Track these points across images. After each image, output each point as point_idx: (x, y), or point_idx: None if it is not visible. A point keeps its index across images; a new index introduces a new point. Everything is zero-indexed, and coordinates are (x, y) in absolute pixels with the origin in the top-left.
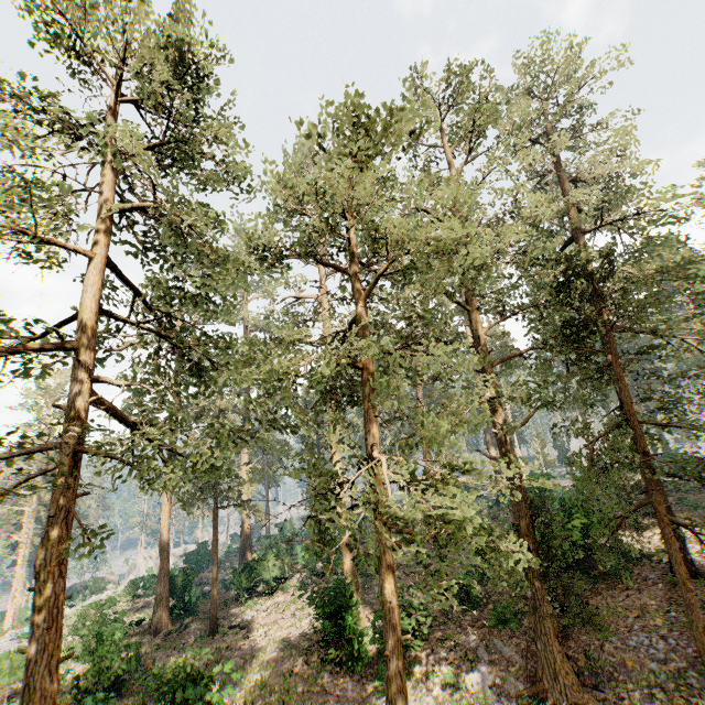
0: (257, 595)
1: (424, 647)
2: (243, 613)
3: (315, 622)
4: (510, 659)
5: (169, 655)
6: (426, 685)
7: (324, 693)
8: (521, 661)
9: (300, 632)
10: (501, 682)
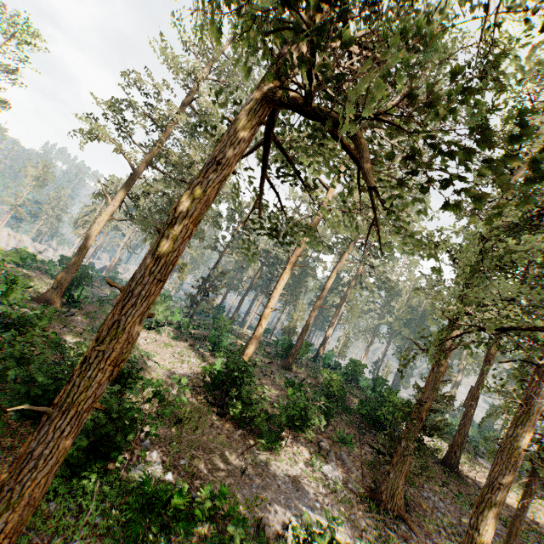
0: None
1: (287, 431)
2: None
3: (194, 371)
4: (349, 468)
5: (62, 329)
6: (294, 459)
7: (216, 428)
8: (361, 474)
9: (182, 371)
10: (348, 481)
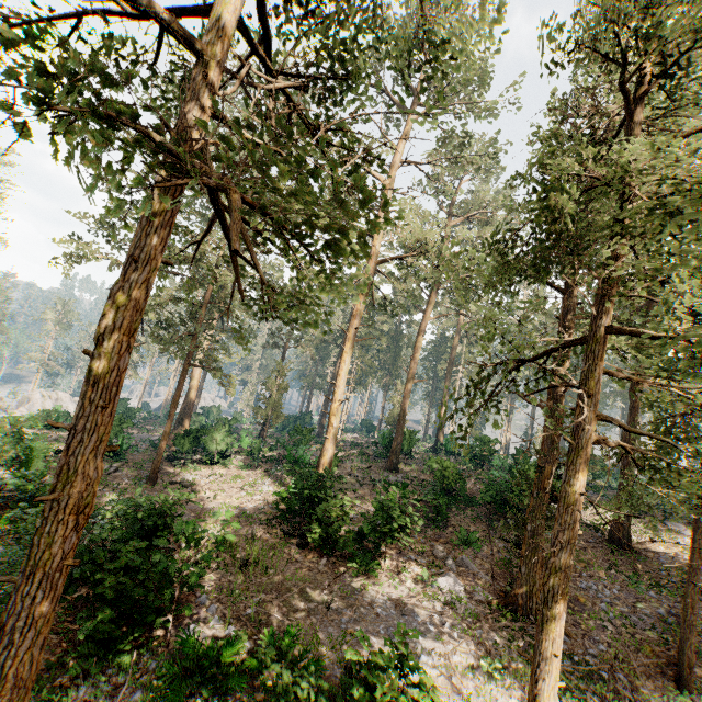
0: (192, 462)
1: (391, 546)
2: (182, 473)
3: (269, 501)
4: (476, 574)
5: (102, 491)
6: (399, 578)
7: (295, 562)
8: (490, 578)
9: (253, 505)
10: (472, 590)
